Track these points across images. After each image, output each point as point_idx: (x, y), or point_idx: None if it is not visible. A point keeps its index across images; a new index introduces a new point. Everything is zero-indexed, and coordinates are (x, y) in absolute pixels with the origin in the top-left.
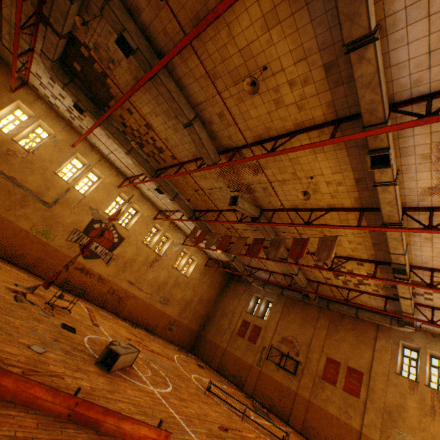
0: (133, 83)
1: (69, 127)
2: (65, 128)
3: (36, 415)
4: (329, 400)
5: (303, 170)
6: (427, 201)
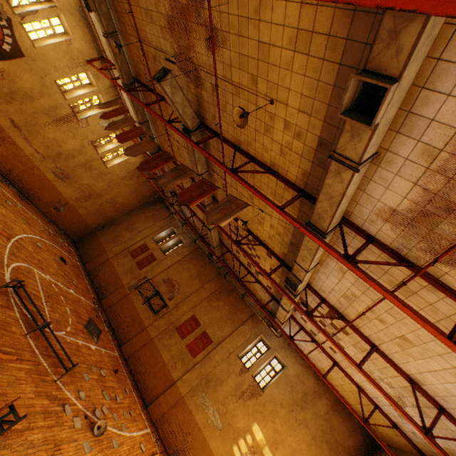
0: None
1: None
2: None
3: None
4: (169, 347)
5: (267, 80)
6: (375, 227)
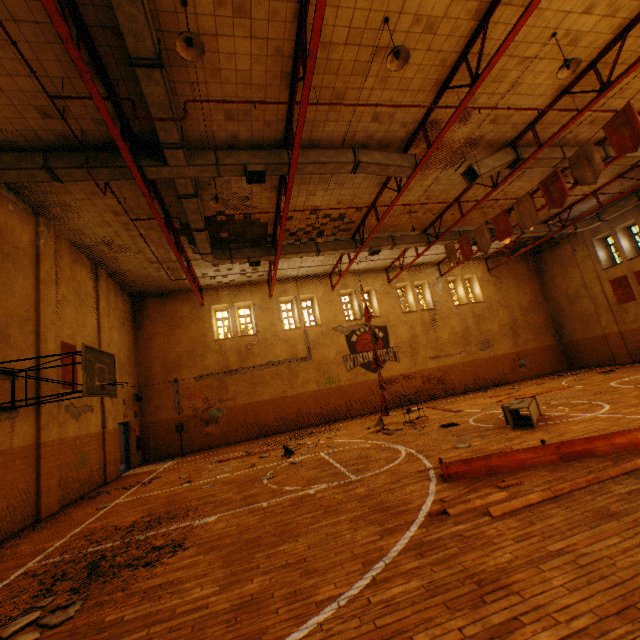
0: (273, 195)
1: (252, 287)
2: (251, 290)
3: (538, 469)
4: None
5: (532, 43)
6: None
